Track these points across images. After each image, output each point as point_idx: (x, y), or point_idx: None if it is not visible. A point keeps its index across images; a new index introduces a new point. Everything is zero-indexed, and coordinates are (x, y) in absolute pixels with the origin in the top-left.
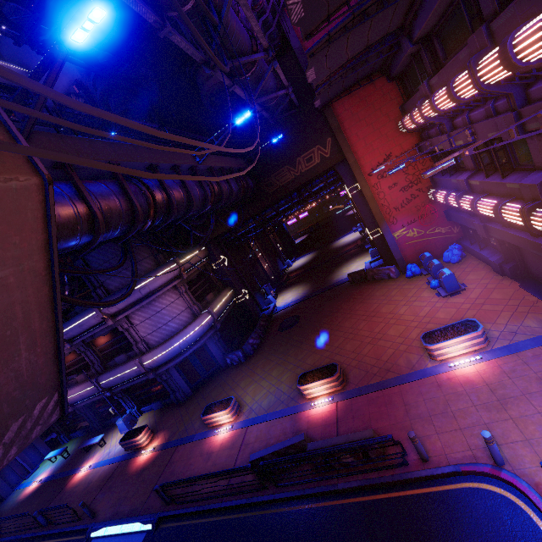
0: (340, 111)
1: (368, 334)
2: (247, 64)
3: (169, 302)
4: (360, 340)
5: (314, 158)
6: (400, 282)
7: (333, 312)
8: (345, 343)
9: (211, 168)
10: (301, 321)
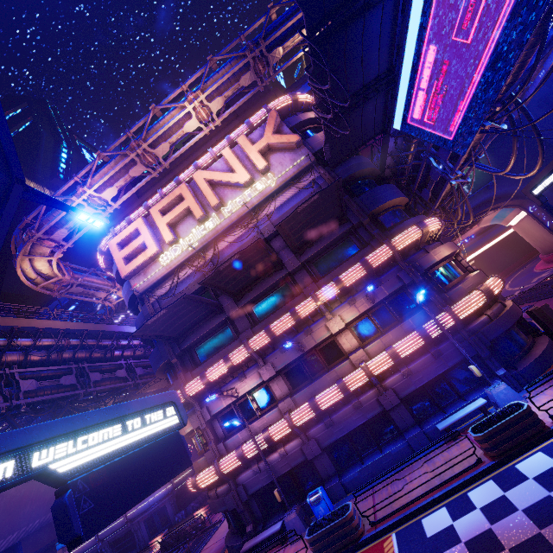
0: None
1: None
2: None
3: None
4: None
5: None
6: None
7: None
8: None
9: None
10: None
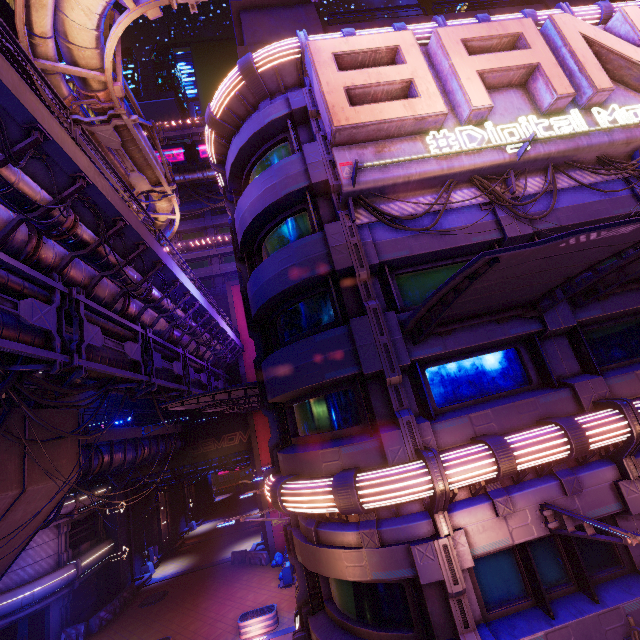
0: (258, 418)
1: (214, 616)
2: None
3: (43, 542)
4: (205, 620)
5: (235, 439)
6: (265, 569)
7: (201, 591)
8: (191, 623)
9: (150, 436)
10: (168, 597)
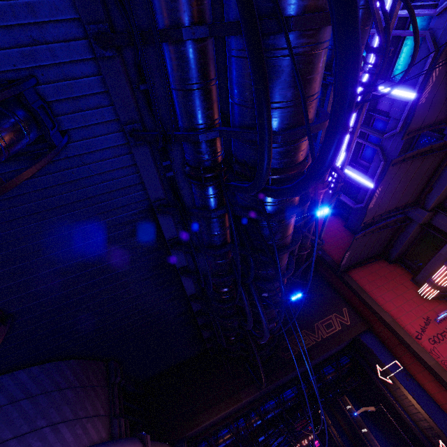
0: (356, 278)
1: None
2: (325, 182)
3: None
4: None
5: (334, 325)
6: None
7: None
8: None
9: None
10: None
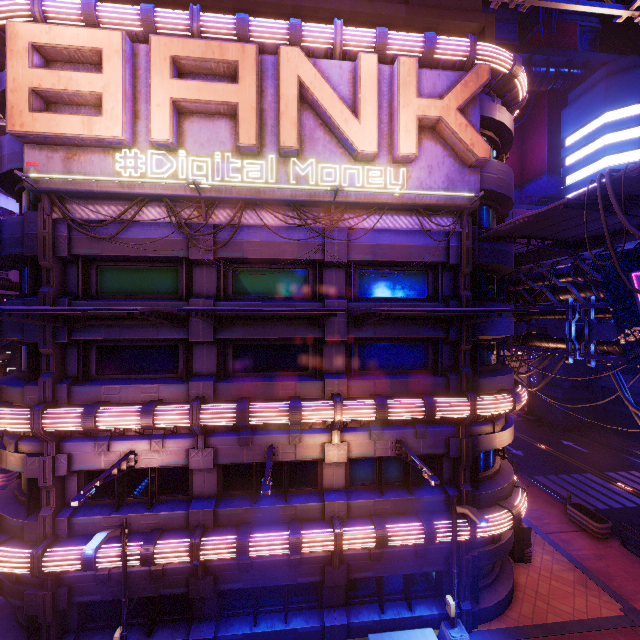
0: None
1: None
2: None
3: None
4: None
5: None
6: None
7: None
8: None
9: None
10: None
